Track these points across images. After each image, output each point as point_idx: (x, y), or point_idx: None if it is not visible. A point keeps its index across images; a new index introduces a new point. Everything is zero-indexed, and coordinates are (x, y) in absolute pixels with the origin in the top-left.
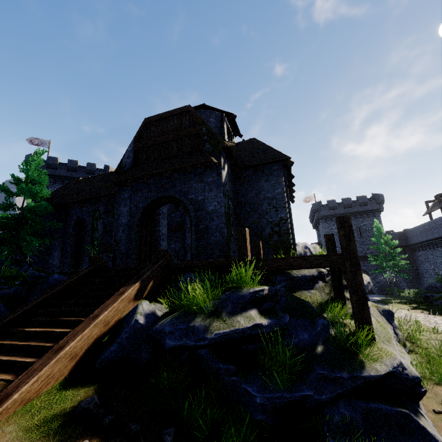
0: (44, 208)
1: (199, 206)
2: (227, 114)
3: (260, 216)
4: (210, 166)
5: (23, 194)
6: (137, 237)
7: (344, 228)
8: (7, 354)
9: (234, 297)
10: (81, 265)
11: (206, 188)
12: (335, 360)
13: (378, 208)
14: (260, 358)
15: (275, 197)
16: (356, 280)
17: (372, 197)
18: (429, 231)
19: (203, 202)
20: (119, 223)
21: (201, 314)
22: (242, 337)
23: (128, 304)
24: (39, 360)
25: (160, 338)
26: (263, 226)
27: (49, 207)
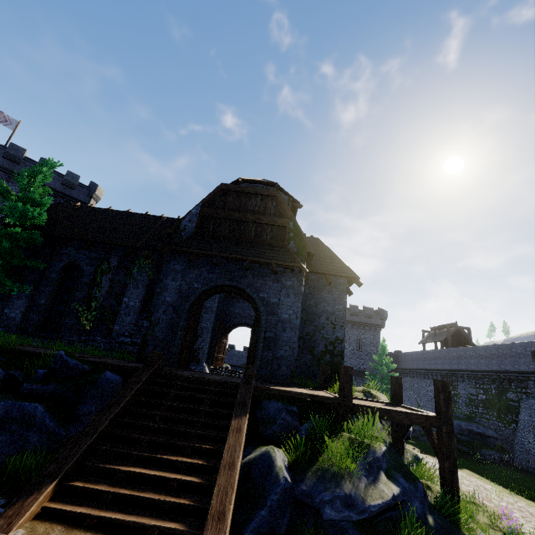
0: (30, 238)
1: (271, 309)
2: (294, 200)
3: (315, 329)
4: (294, 270)
5: (6, 211)
6: (184, 326)
7: (444, 393)
8: (119, 510)
9: (370, 458)
10: (59, 329)
11: (283, 292)
12: (448, 534)
13: (381, 324)
14: (391, 529)
15: (335, 313)
16: (450, 446)
17: (378, 312)
18: (420, 360)
19: (276, 305)
20: (161, 299)
21: (349, 478)
22: (386, 508)
23: (243, 444)
24: (205, 532)
25: (309, 503)
26: (317, 341)
27: (39, 239)
